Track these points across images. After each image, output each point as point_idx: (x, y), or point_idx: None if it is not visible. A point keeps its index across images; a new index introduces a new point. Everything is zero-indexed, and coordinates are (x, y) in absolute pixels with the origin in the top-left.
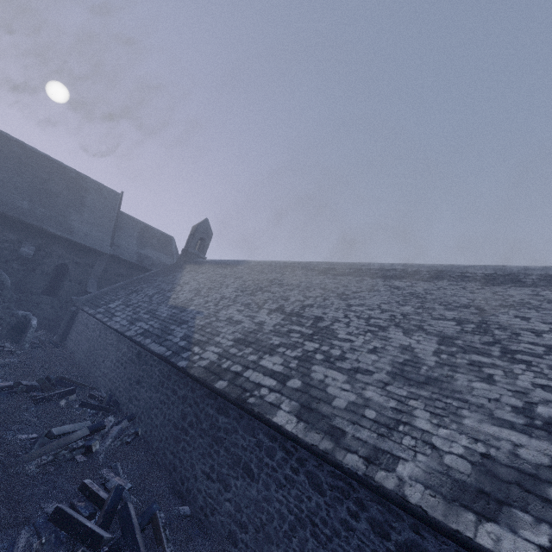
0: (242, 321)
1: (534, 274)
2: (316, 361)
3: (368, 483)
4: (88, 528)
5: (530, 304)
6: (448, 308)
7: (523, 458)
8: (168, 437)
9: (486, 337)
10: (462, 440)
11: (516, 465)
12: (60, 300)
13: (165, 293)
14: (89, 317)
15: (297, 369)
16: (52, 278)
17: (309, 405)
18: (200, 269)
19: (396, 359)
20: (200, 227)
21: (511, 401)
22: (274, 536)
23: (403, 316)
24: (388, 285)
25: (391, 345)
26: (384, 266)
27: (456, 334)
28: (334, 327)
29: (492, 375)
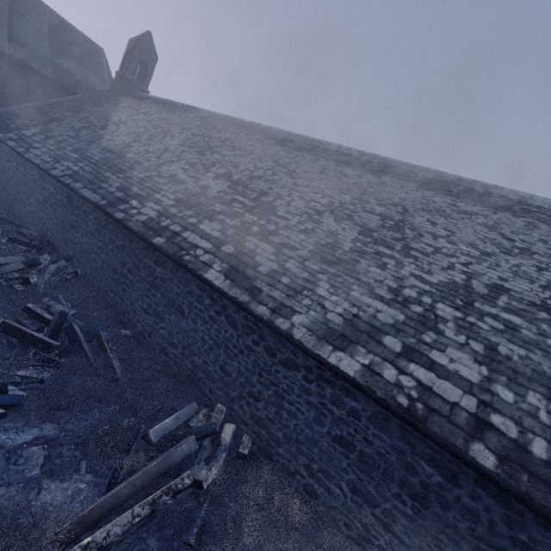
0: (186, 181)
1: (462, 186)
2: (252, 233)
3: (269, 325)
4: (37, 338)
5: (445, 212)
6: (381, 204)
7: (378, 319)
8: (108, 279)
9: (397, 234)
10: (345, 305)
11: (372, 322)
12: None
13: (96, 130)
14: None
15: (233, 237)
16: None
17: (237, 268)
18: (140, 107)
19: (320, 241)
20: (140, 43)
21: (390, 283)
22: (197, 352)
23: (340, 205)
24: (338, 171)
25: (320, 228)
26: (341, 149)
27: (376, 227)
28: (276, 204)
29: (387, 264)
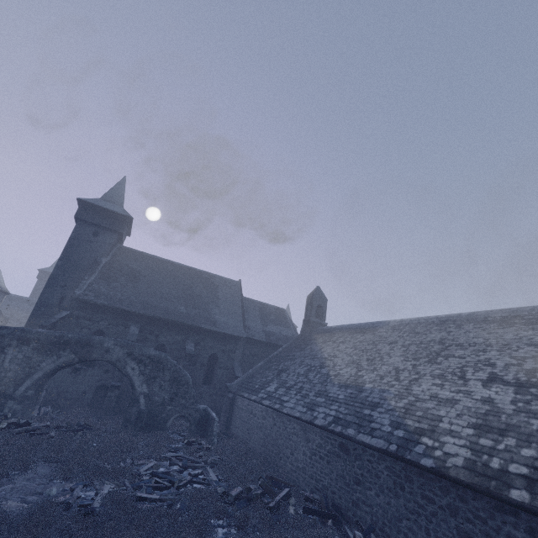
0: (456, 399)
1: None
2: None
3: None
4: None
5: None
6: None
7: None
8: None
9: None
10: None
11: None
12: (215, 388)
13: (318, 370)
14: (252, 404)
15: None
16: (206, 368)
17: None
18: (334, 338)
19: None
20: (315, 295)
21: None
22: None
23: None
24: None
25: None
26: None
27: None
28: None
29: None
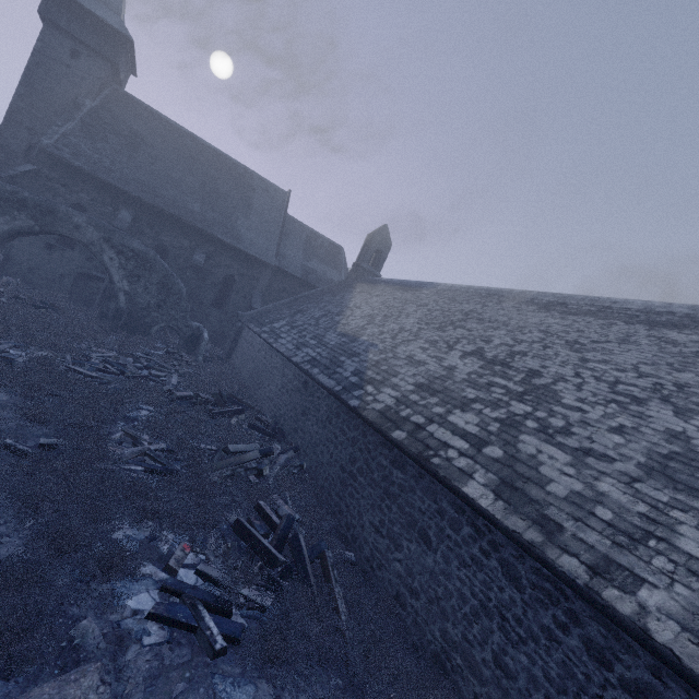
0: (426, 362)
1: None
2: (527, 430)
3: (591, 597)
4: (265, 546)
5: None
6: None
7: None
8: (334, 478)
9: None
10: None
11: None
12: (227, 314)
13: (333, 317)
14: (254, 336)
15: (498, 435)
16: (220, 289)
17: (512, 483)
18: (374, 290)
19: (656, 448)
20: (377, 235)
21: None
22: (451, 614)
23: (677, 388)
24: (656, 337)
25: (649, 427)
26: (652, 305)
27: None
28: (556, 387)
29: None
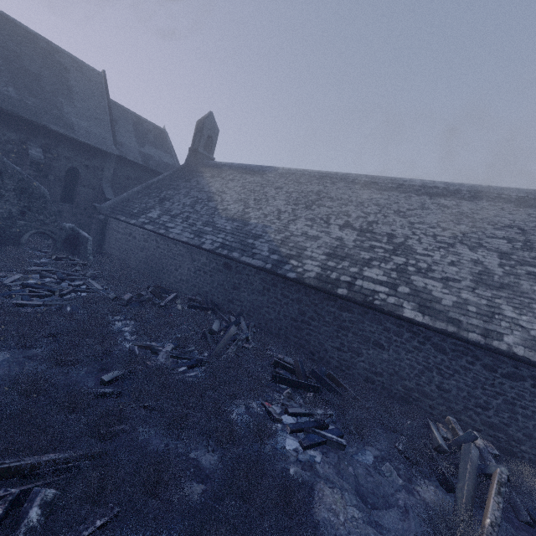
0: (320, 236)
1: None
2: (412, 273)
3: (488, 347)
4: (305, 383)
5: None
6: (496, 228)
7: None
8: (288, 327)
9: (533, 253)
10: None
11: None
12: (79, 207)
13: (206, 203)
14: (130, 227)
15: (399, 279)
16: (64, 183)
17: (424, 305)
18: (223, 175)
19: (472, 270)
20: (207, 123)
21: None
22: (406, 377)
23: (462, 235)
24: (436, 204)
25: (464, 259)
26: (426, 183)
27: (510, 250)
28: (409, 243)
29: None
